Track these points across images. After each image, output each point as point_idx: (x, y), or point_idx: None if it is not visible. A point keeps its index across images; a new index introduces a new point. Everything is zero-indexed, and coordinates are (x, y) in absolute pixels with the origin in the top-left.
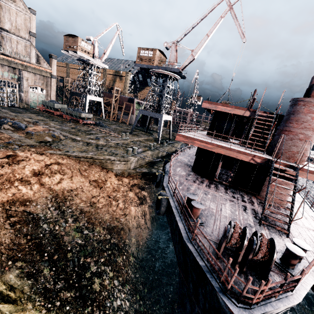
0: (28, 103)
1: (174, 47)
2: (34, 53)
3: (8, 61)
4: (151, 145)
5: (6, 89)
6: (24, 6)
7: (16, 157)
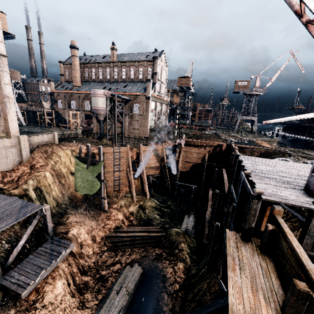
0: (162, 123)
1: (259, 78)
2: (166, 92)
3: (160, 100)
4: (267, 134)
5: (162, 117)
6: (166, 66)
7: (262, 142)
